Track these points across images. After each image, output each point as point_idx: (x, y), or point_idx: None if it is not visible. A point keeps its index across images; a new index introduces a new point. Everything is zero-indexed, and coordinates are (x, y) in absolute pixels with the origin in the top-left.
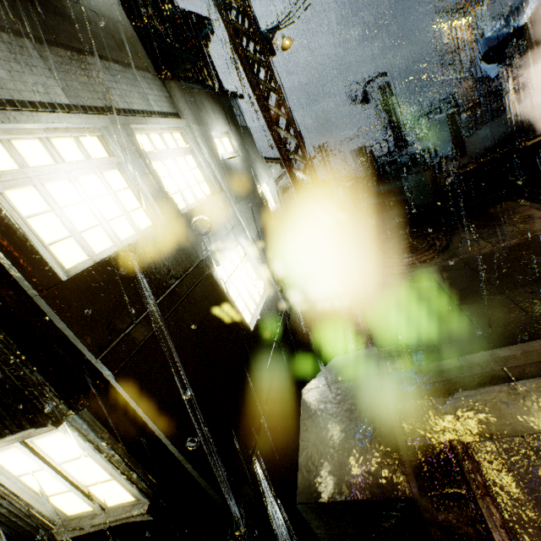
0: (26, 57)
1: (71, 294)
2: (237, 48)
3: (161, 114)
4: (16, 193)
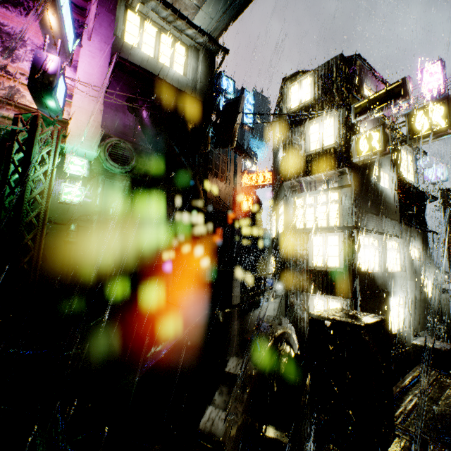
0: (373, 219)
1: (361, 275)
2: (445, 215)
3: (395, 236)
4: (361, 249)
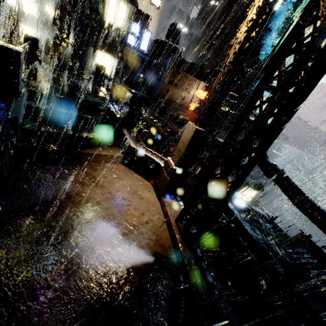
0: None
1: None
2: None
3: None
4: None
